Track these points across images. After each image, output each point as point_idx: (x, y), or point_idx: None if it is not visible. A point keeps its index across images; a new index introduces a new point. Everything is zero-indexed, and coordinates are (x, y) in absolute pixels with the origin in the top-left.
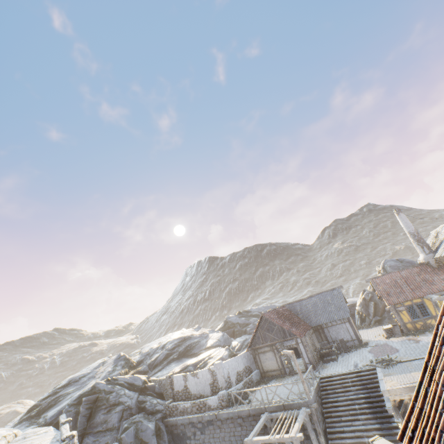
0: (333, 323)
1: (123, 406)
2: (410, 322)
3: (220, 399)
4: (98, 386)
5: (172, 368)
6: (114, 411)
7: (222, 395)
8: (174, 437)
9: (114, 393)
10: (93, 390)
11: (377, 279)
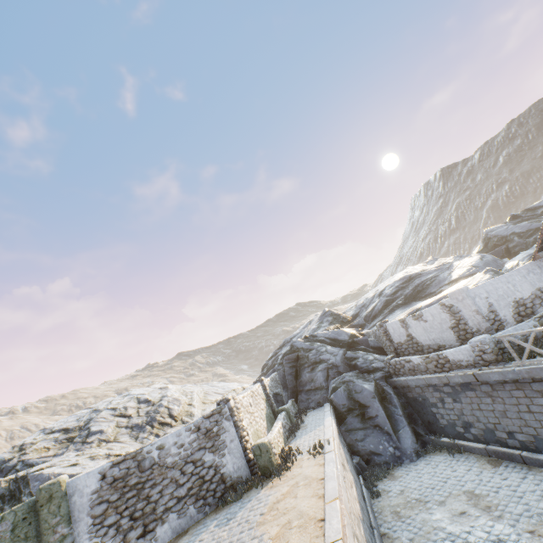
0: None
1: (326, 364)
2: None
3: (477, 350)
4: (295, 344)
5: (395, 316)
6: (317, 370)
7: (479, 344)
8: (410, 402)
9: (313, 350)
10: (292, 349)
11: None
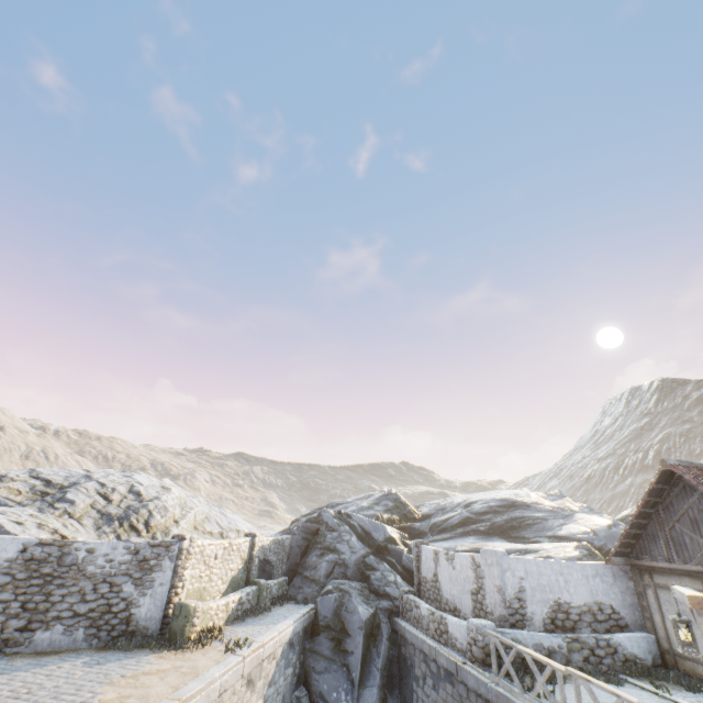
0: None
1: (337, 556)
2: None
3: (471, 635)
4: (323, 514)
5: (462, 543)
6: (325, 558)
7: (474, 628)
8: (400, 659)
9: (335, 532)
10: (318, 517)
11: None
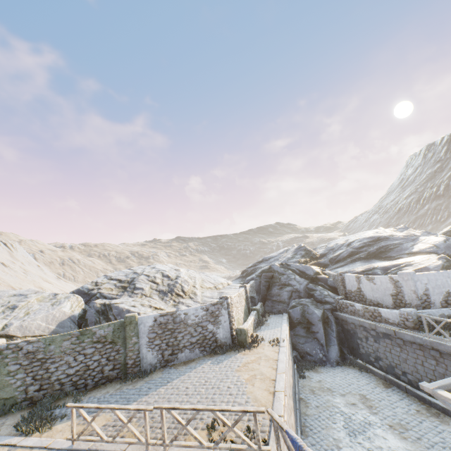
0: None
1: (292, 288)
2: None
3: (403, 317)
4: (273, 267)
5: (355, 266)
6: (284, 290)
7: (405, 313)
8: (344, 331)
9: (285, 275)
10: (269, 269)
11: None
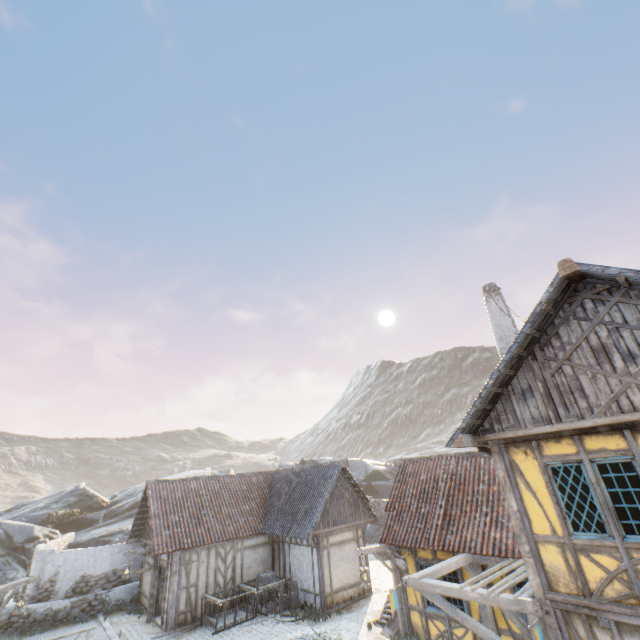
0: (298, 539)
1: None
2: (419, 611)
3: None
4: None
5: (116, 526)
6: None
7: None
8: None
9: None
10: None
11: (412, 466)
